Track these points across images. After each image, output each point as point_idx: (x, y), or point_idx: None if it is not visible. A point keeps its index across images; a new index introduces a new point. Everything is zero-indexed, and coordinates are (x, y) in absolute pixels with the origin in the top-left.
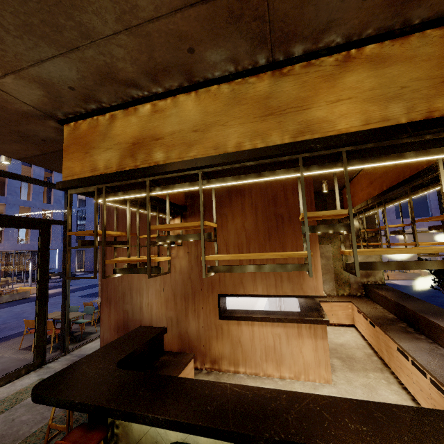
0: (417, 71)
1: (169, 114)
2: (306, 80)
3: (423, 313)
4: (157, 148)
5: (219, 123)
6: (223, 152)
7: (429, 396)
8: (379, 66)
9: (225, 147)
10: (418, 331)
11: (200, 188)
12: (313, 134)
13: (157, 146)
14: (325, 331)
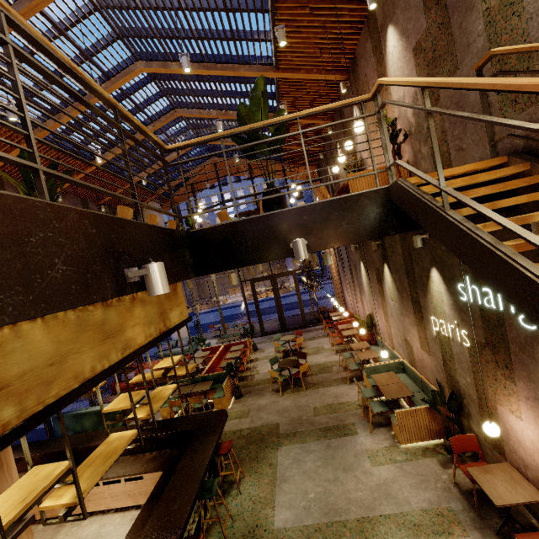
0: (154, 309)
1: (12, 349)
2: (121, 311)
3: (83, 445)
4: (2, 402)
5: (74, 351)
6: (83, 379)
7: (125, 492)
8: (144, 305)
9: (83, 374)
10: (79, 463)
11: (64, 427)
12: (130, 348)
13: (2, 399)
14: (31, 531)
